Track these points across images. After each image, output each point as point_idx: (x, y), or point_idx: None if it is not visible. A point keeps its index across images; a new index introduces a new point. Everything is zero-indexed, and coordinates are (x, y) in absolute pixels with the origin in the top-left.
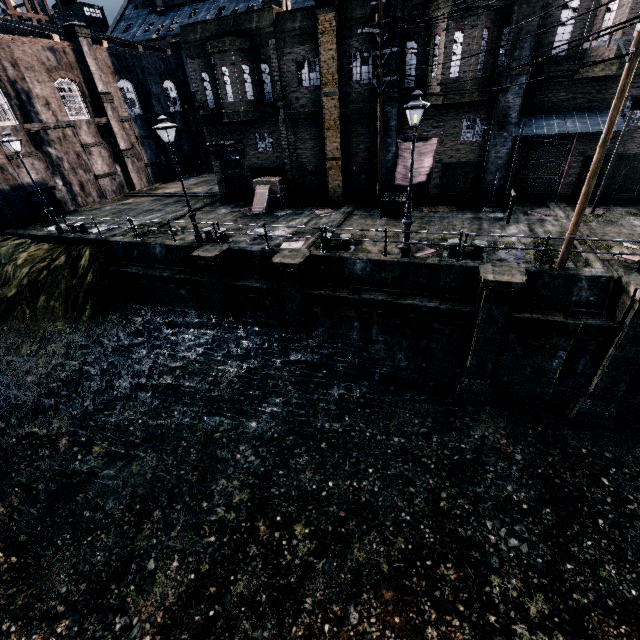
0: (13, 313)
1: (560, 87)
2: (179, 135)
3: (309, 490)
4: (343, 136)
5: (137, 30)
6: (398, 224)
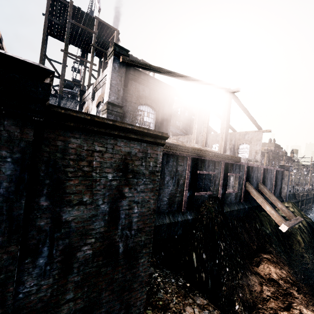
0: None
1: None
2: None
3: None
4: None
5: None
6: None
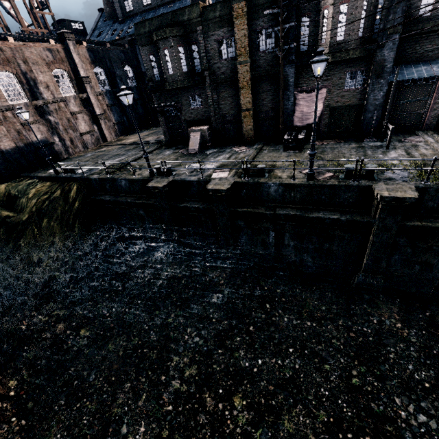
0: (26, 231)
1: (426, 41)
2: (135, 102)
3: (243, 367)
4: (253, 92)
5: (106, 35)
6: (299, 155)
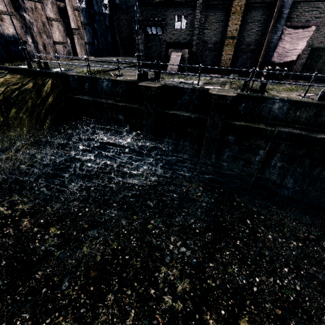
0: None
1: None
2: (106, 29)
3: (241, 285)
4: (241, 21)
5: None
6: (281, 85)
